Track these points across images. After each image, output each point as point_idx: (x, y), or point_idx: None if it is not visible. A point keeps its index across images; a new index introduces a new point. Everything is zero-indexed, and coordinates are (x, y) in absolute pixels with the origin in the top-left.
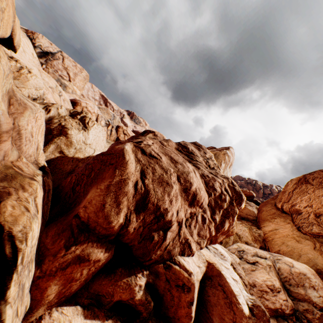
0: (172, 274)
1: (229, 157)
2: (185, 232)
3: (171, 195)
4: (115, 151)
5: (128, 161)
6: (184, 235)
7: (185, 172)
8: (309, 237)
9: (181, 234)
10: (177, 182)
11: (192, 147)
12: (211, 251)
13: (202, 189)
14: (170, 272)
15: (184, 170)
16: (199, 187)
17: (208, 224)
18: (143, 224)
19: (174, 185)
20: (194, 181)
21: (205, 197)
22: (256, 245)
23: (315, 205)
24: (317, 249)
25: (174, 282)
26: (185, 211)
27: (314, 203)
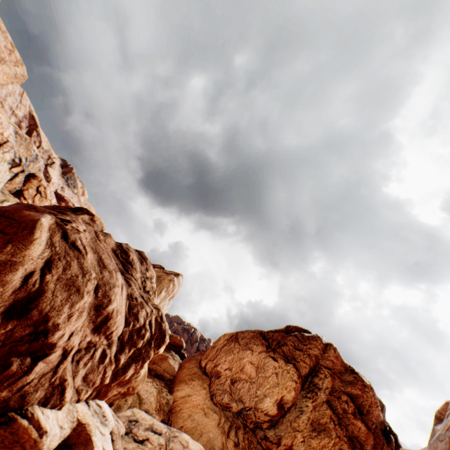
0: (10, 434)
1: (175, 286)
2: (68, 369)
3: (75, 307)
4: (21, 217)
5: (37, 239)
6: (63, 373)
7: (111, 284)
8: (219, 409)
9: (60, 370)
10: (92, 293)
11: (135, 255)
12: (91, 408)
13: (121, 313)
14: (8, 431)
15: (111, 281)
16: (119, 310)
17: (107, 365)
18: (5, 339)
19: (87, 296)
20: (116, 299)
21: (121, 325)
22: (158, 416)
23: (235, 368)
24: (220, 426)
25: (6, 449)
26: (84, 337)
27: (235, 366)
